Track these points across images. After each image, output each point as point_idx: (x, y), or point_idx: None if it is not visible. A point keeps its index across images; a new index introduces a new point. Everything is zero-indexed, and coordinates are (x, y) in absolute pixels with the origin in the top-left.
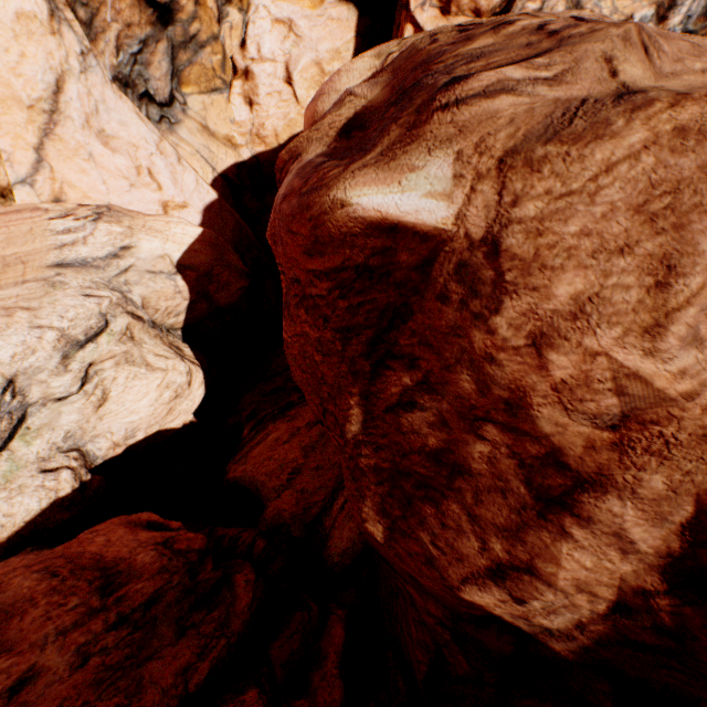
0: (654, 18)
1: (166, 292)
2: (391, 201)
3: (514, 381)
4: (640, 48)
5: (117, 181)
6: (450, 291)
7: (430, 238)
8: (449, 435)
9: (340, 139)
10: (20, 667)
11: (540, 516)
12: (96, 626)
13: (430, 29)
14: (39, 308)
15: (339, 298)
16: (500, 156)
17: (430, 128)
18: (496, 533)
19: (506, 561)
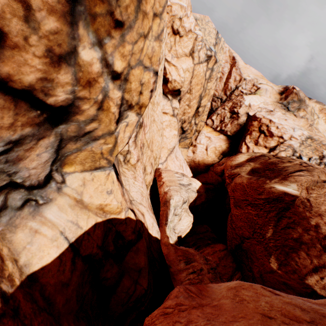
0: (318, 158)
1: (193, 196)
2: (285, 189)
3: (316, 221)
4: (324, 174)
5: (177, 167)
6: (299, 205)
7: (294, 196)
8: (299, 234)
9: (250, 173)
10: (200, 266)
11: (324, 252)
12: (208, 266)
13: (251, 147)
14: (180, 192)
15: (266, 204)
16: (306, 186)
17: (288, 179)
18: (314, 257)
19: (317, 266)
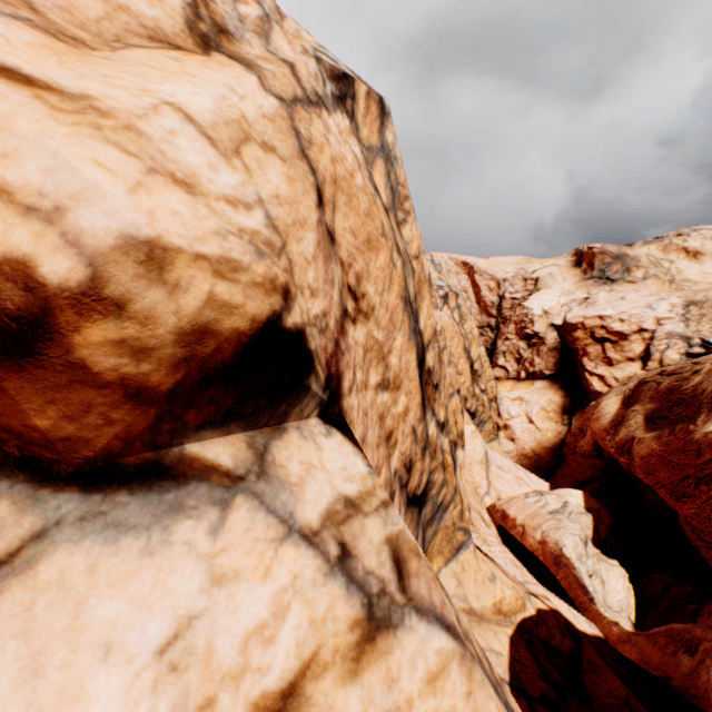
0: None
1: (586, 523)
2: None
3: None
4: None
5: (514, 485)
6: None
7: None
8: None
9: (649, 425)
10: None
11: None
12: None
13: (606, 373)
14: (564, 527)
15: None
16: None
17: None
18: None
19: None
